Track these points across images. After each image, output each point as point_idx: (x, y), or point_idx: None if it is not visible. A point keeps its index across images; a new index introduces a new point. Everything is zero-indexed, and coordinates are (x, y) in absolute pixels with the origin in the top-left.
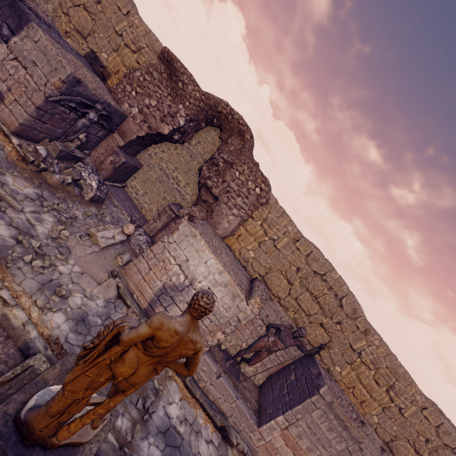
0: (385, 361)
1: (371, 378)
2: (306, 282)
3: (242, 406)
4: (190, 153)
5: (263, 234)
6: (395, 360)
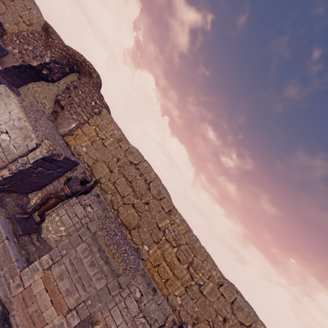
0: (184, 237)
1: (173, 255)
2: (122, 169)
3: (10, 248)
4: (58, 89)
5: (96, 135)
6: (192, 236)
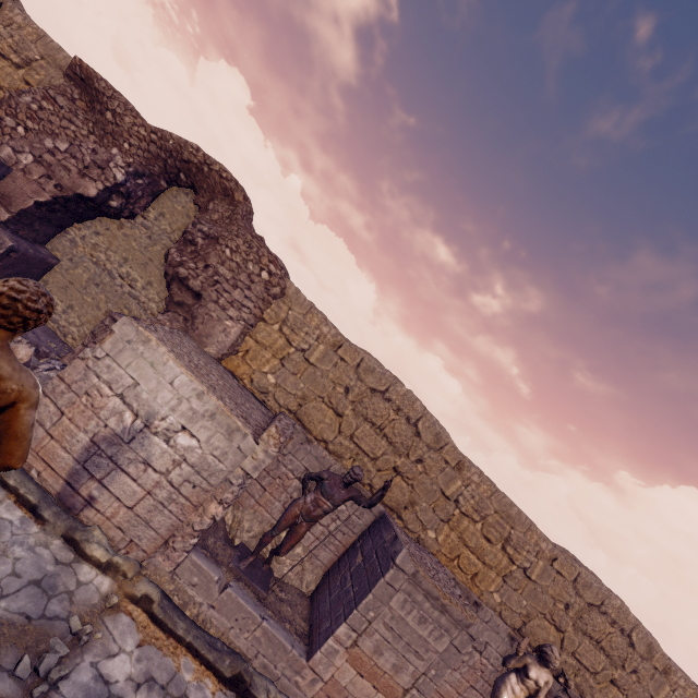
0: (491, 503)
1: (479, 535)
2: (361, 407)
3: (275, 630)
4: (148, 233)
5: (286, 344)
6: (503, 498)
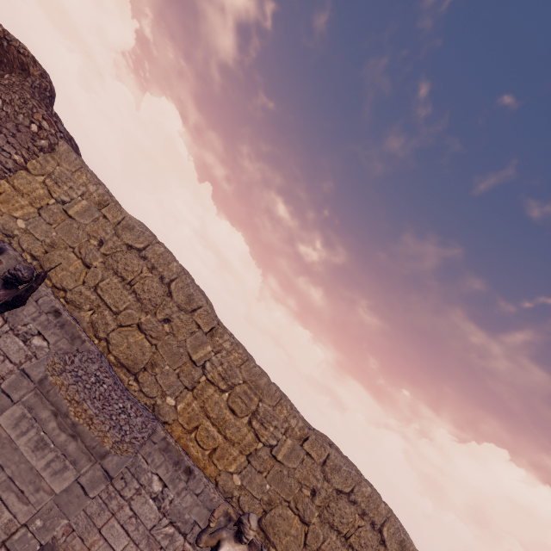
0: (240, 372)
1: (223, 405)
2: (112, 260)
3: None
4: None
5: (47, 195)
6: (254, 368)
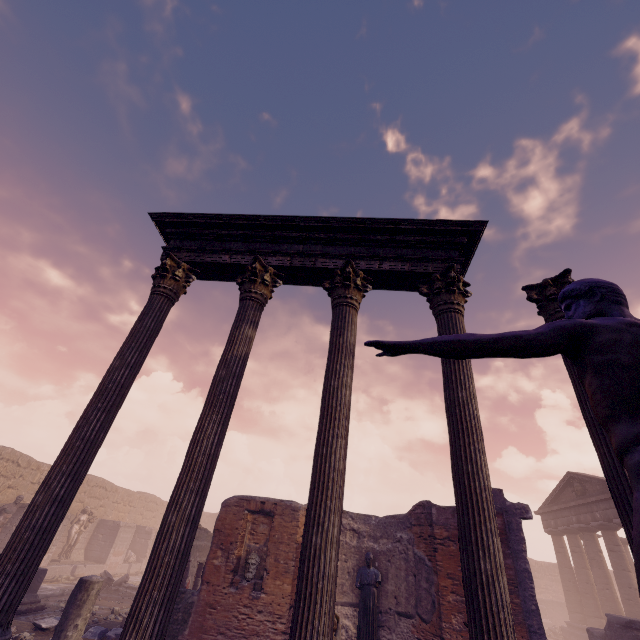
0: None
1: None
2: None
3: None
4: None
5: None
6: None
